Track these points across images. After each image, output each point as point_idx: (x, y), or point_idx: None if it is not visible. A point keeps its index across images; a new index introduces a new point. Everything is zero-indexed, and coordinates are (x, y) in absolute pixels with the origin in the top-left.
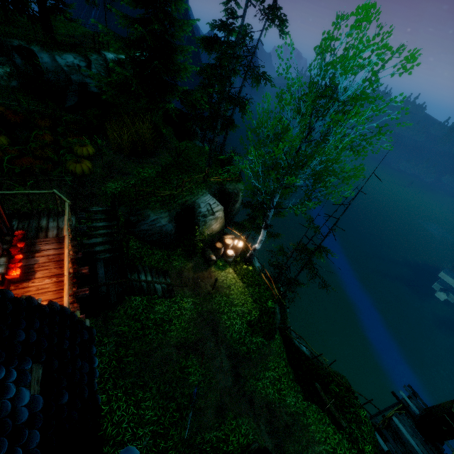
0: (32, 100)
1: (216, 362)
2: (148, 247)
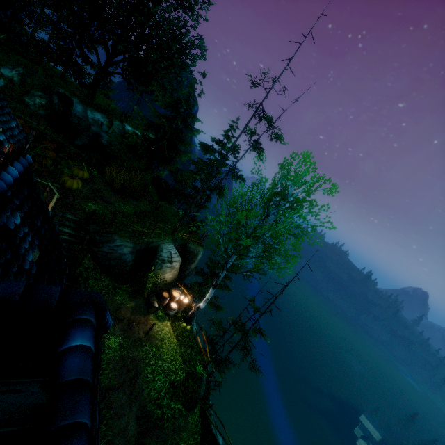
0: (49, 127)
1: (122, 421)
2: (98, 271)
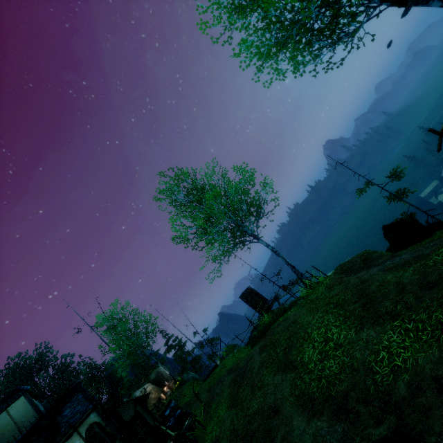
0: None
1: None
2: None
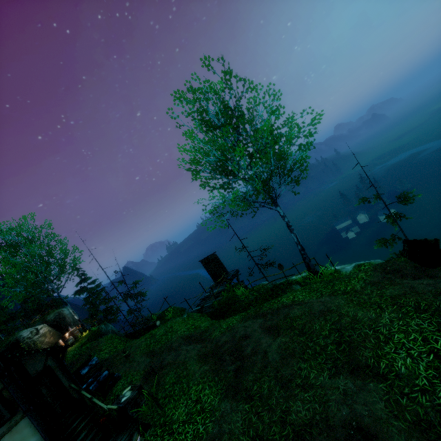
0: None
1: None
2: None
